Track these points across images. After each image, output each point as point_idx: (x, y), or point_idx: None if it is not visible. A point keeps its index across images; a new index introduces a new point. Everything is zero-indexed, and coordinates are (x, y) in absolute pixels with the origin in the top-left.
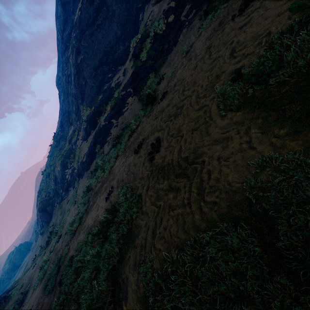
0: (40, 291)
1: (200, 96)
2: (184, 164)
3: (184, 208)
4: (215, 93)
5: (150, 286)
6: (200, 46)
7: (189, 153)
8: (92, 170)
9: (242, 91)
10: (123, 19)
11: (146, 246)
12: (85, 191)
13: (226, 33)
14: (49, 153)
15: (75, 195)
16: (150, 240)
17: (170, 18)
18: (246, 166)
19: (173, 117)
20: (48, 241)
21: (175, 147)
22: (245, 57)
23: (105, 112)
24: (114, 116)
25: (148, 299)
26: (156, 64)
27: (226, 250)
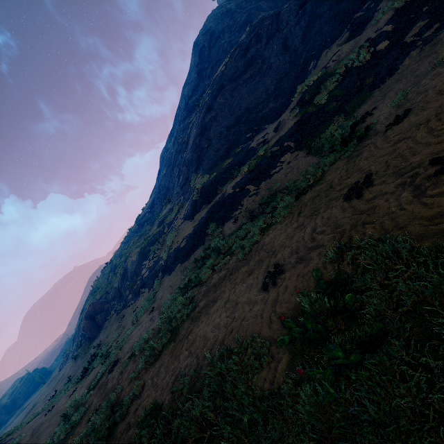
0: None
1: None
2: None
3: None
4: None
5: None
6: None
7: None
8: (193, 260)
9: None
10: (281, 72)
11: None
12: (181, 287)
13: None
14: (124, 238)
15: (153, 299)
16: None
17: (380, 45)
18: None
19: None
20: (86, 370)
21: None
22: None
23: (237, 176)
24: (251, 181)
25: None
26: (346, 105)
27: None
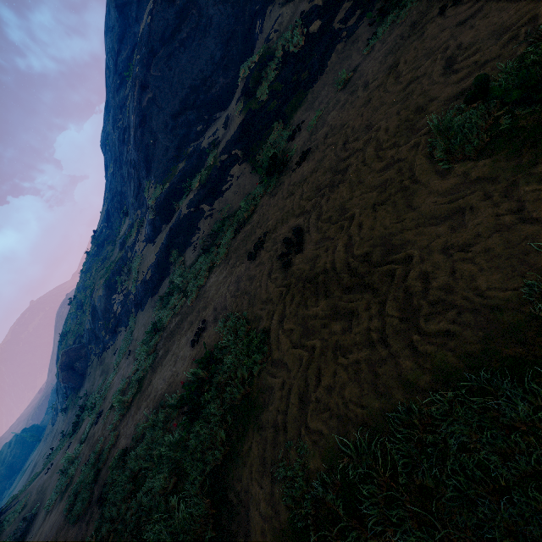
0: (60, 516)
1: (384, 145)
2: (363, 267)
3: (372, 348)
4: (418, 136)
5: (304, 508)
6: (373, 67)
7: (372, 247)
8: (162, 295)
9: (485, 124)
10: (226, 31)
11: (288, 427)
12: (148, 332)
13: (429, 37)
14: (83, 266)
15: (130, 341)
16: (297, 414)
17: (313, 25)
18: (520, 257)
19: (328, 189)
20: (77, 424)
21: (338, 240)
22: (481, 67)
23: (190, 191)
24: (205, 199)
25: (301, 535)
26: (285, 107)
27: (498, 428)
